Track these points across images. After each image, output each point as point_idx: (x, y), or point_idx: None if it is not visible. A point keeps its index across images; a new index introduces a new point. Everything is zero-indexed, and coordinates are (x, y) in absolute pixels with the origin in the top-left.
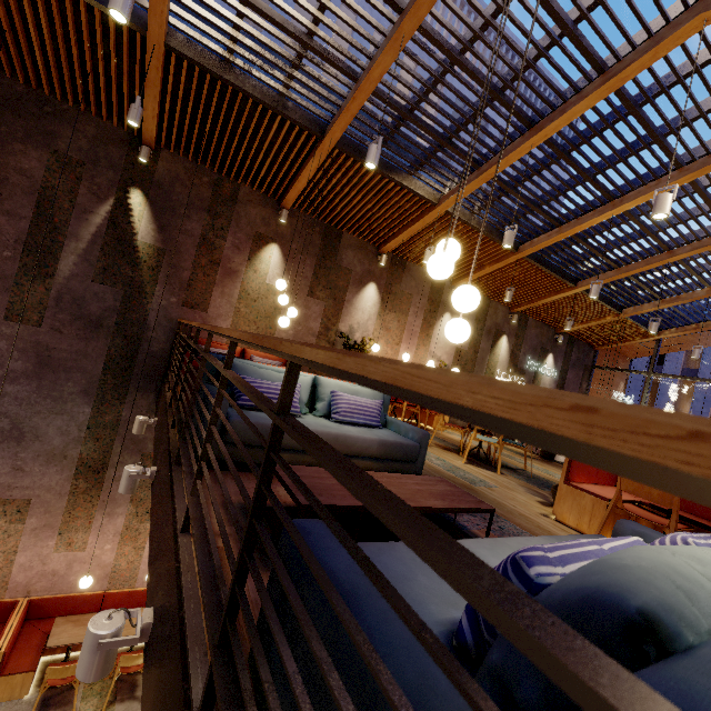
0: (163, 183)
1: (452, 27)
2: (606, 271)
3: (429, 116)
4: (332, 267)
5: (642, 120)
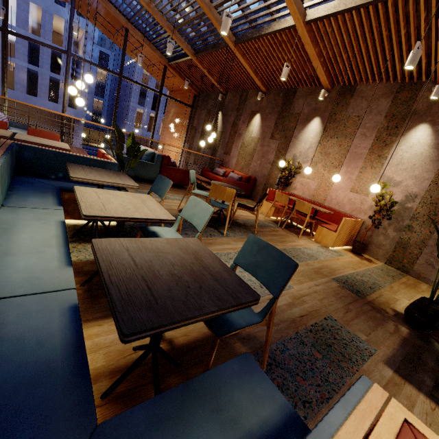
0: (226, 105)
1: None
2: None
3: None
4: (287, 115)
5: None
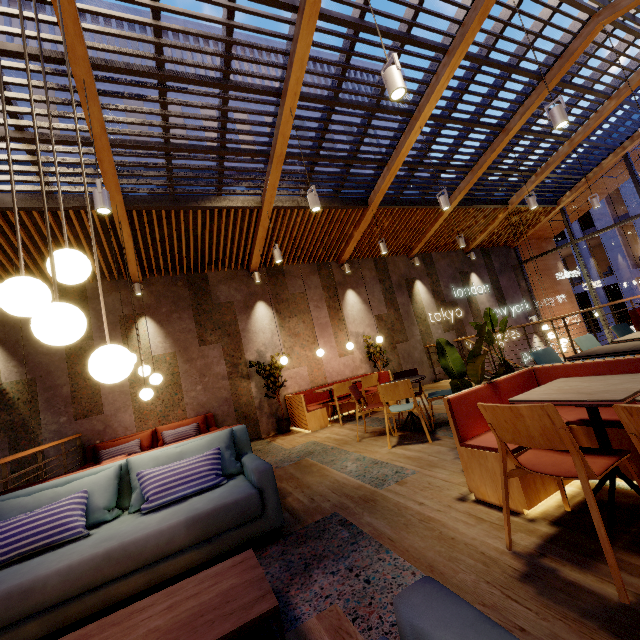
0: (7, 321)
1: (129, 50)
2: (463, 178)
3: (184, 137)
4: (211, 308)
5: (373, 30)
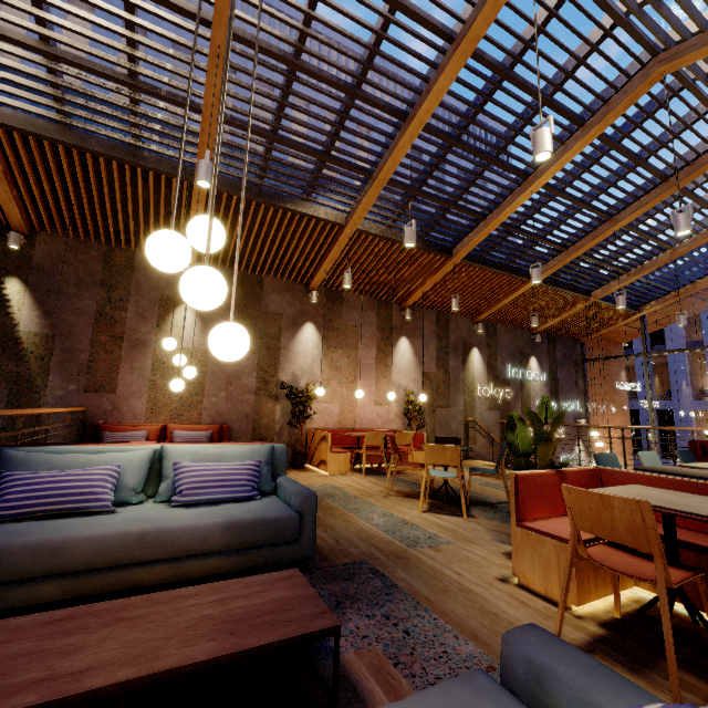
0: (44, 266)
1: (273, 30)
2: (555, 256)
3: (294, 132)
4: (258, 315)
5: (518, 83)
